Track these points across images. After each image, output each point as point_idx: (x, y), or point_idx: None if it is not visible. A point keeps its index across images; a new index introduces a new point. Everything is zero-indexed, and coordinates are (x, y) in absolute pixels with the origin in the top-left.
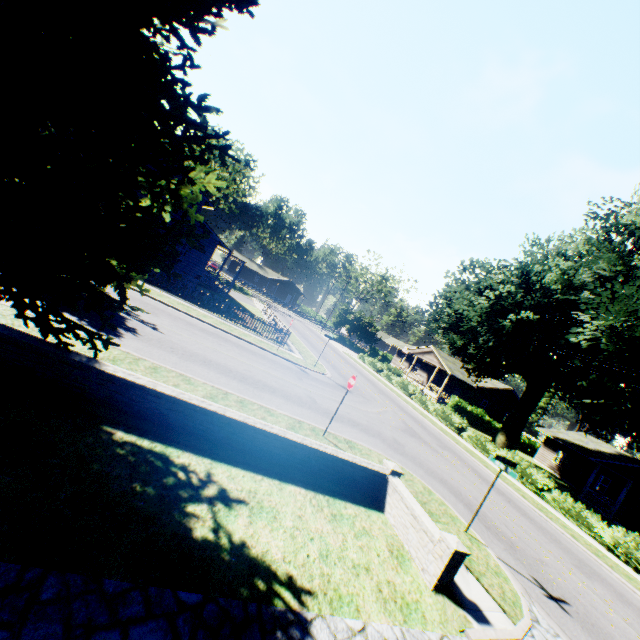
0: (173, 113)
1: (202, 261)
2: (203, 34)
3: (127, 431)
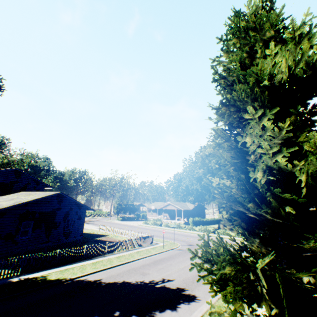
0: None
1: (81, 224)
2: None
3: None
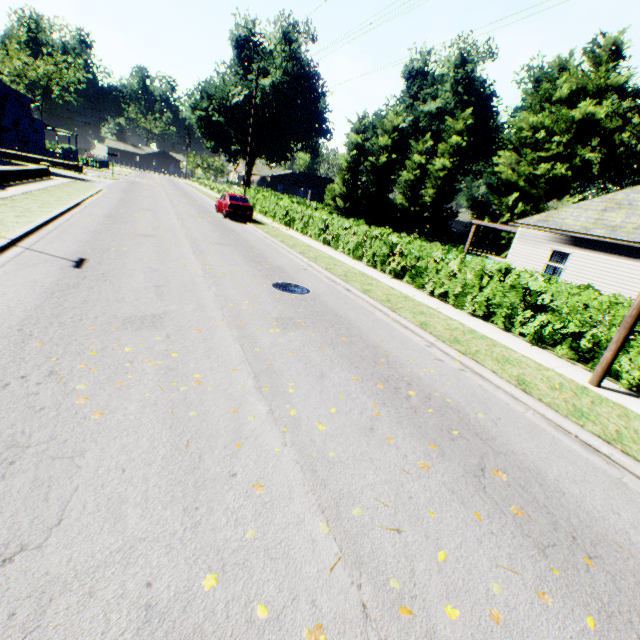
0: None
1: (41, 139)
2: None
3: None
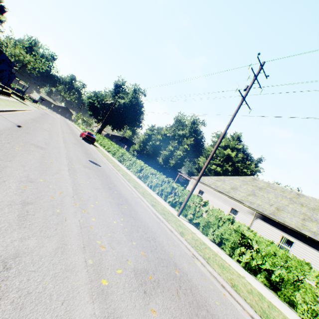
0: None
1: (11, 81)
2: None
3: None
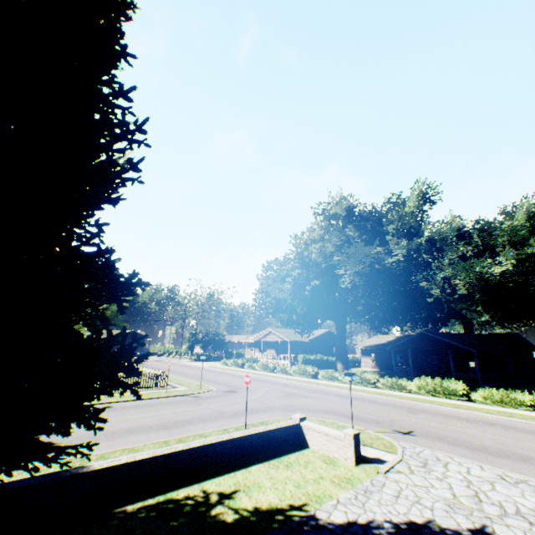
0: (130, 282)
1: None
2: (104, 226)
3: (132, 503)
